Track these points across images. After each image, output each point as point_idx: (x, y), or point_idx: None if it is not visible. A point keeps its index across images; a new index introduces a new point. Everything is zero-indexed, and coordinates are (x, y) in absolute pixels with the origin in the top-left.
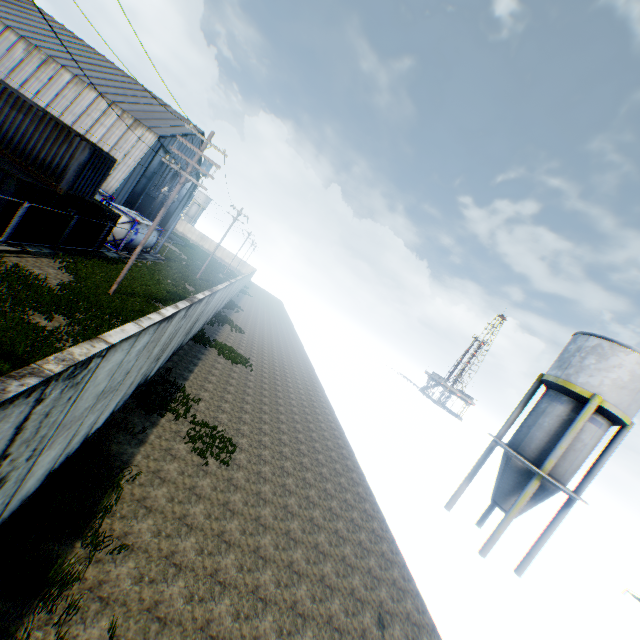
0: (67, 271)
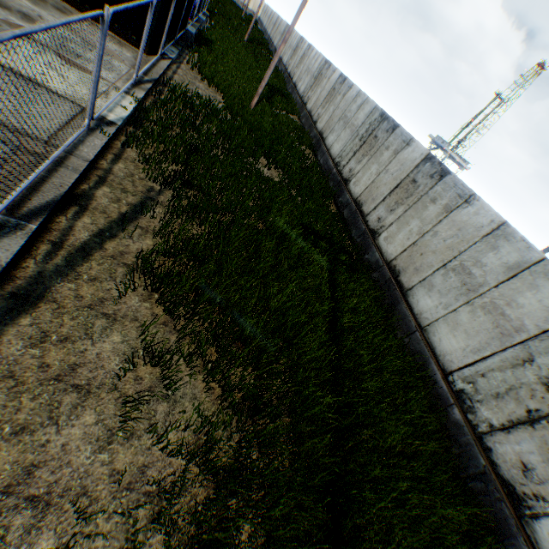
0: (209, 83)
